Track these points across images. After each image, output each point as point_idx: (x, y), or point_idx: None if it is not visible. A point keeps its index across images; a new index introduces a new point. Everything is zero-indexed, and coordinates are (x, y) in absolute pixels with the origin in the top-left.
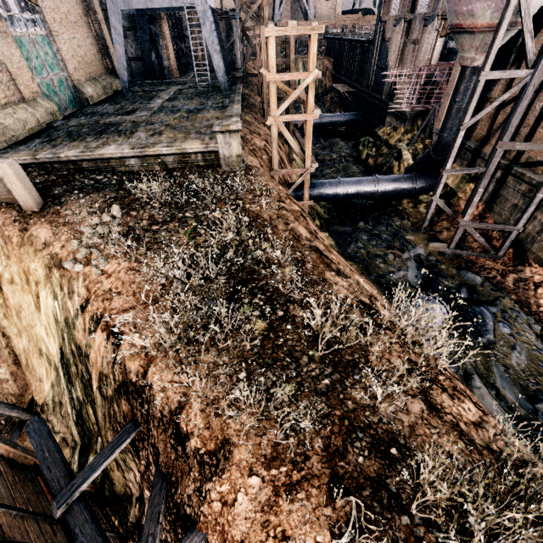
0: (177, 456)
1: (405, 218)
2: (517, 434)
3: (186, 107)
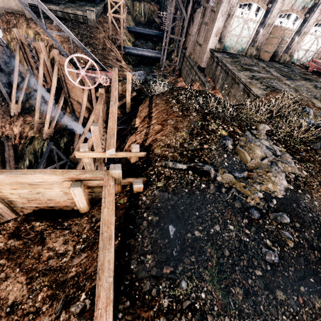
0: None
1: (157, 67)
2: None
3: (79, 3)
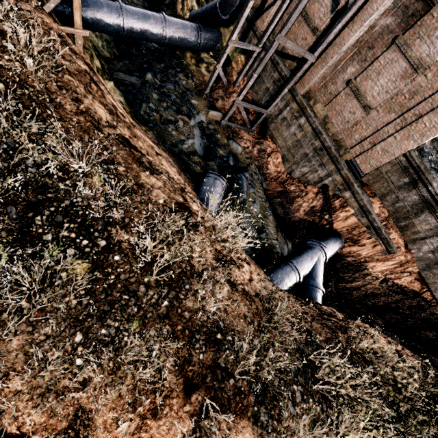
0: None
1: (190, 77)
2: (252, 254)
3: None
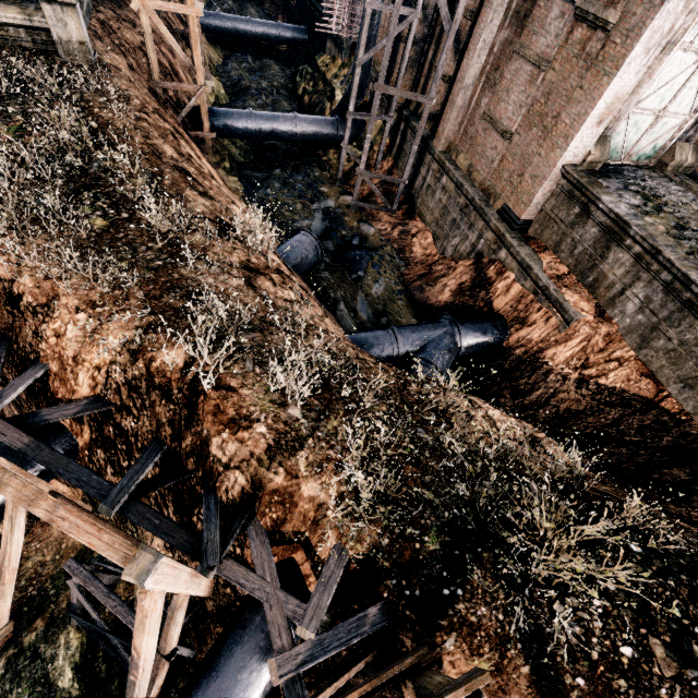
0: (14, 317)
1: (327, 170)
2: None
3: None
